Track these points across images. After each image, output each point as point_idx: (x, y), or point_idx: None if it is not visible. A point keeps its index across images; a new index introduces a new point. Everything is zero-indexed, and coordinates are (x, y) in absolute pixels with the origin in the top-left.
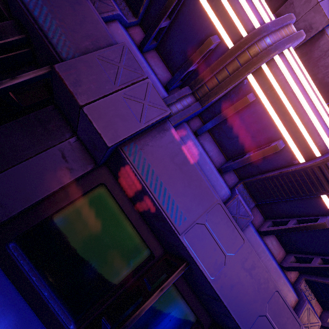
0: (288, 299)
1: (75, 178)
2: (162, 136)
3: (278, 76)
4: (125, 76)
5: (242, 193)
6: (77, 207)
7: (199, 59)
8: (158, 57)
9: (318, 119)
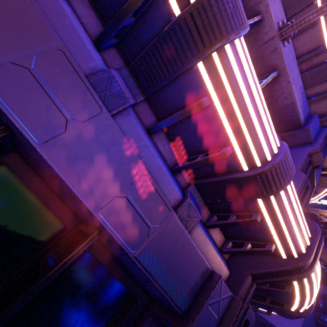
0: (171, 197)
1: None
2: None
3: None
4: None
5: (127, 79)
6: None
7: None
8: None
9: None
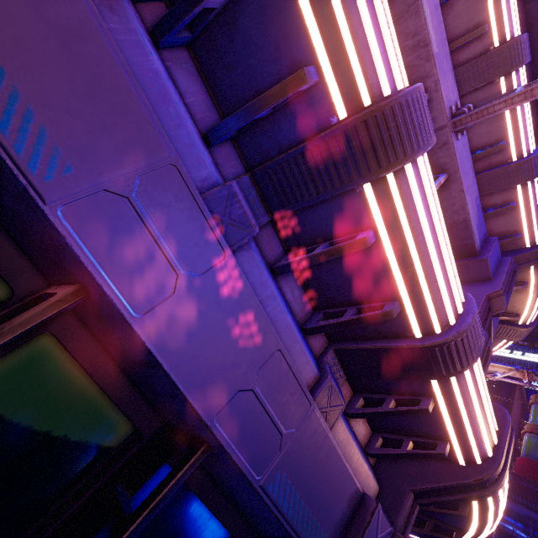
0: (304, 375)
1: None
2: None
3: None
4: None
5: (248, 192)
6: None
7: None
8: None
9: (375, 30)
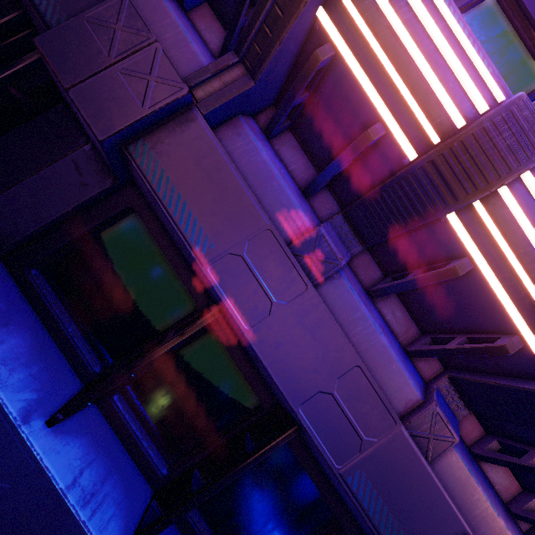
0: (402, 395)
1: (92, 196)
2: (185, 130)
3: (362, 0)
4: (123, 43)
5: (340, 228)
6: (106, 239)
7: (256, 2)
8: (211, 15)
9: (440, 72)
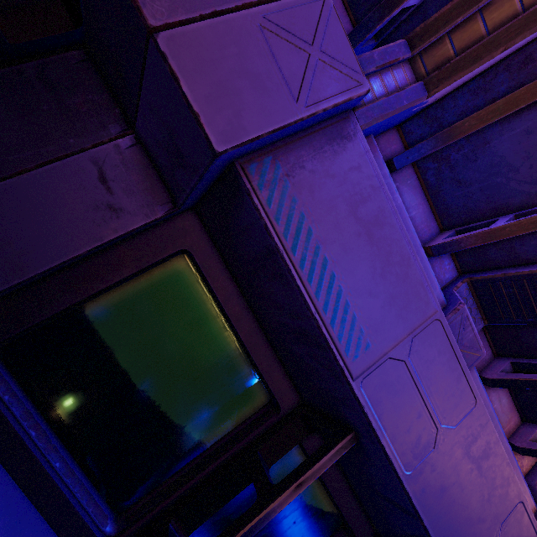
0: None
1: (128, 232)
2: (337, 152)
3: None
4: None
5: (465, 300)
6: (128, 295)
7: None
8: None
9: None
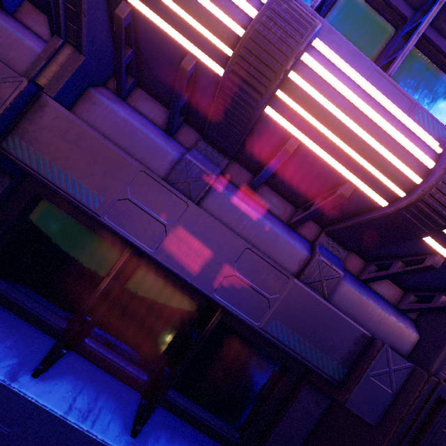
0: (294, 258)
1: None
2: (42, 116)
3: None
4: None
5: (205, 151)
6: (29, 226)
7: None
8: (34, 10)
9: None
